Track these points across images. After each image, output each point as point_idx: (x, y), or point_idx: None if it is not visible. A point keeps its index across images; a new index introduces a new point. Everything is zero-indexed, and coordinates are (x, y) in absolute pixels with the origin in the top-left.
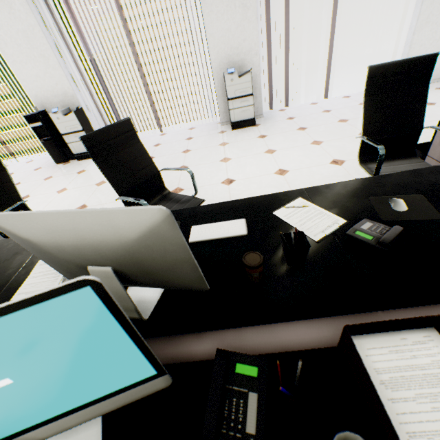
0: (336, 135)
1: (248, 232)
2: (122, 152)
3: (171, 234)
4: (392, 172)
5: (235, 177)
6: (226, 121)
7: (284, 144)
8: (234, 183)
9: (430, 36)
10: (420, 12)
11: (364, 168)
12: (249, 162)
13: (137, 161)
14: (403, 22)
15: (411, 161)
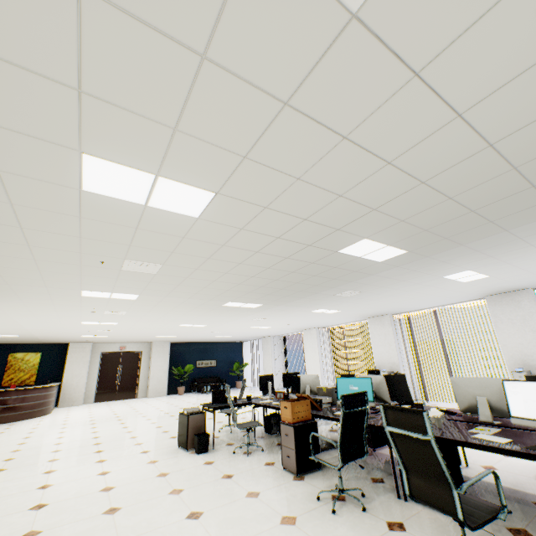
0: None
1: None
2: (397, 385)
3: (384, 382)
4: None
5: None
6: None
7: None
8: None
9: None
10: None
11: None
12: None
13: (402, 391)
14: None
15: None
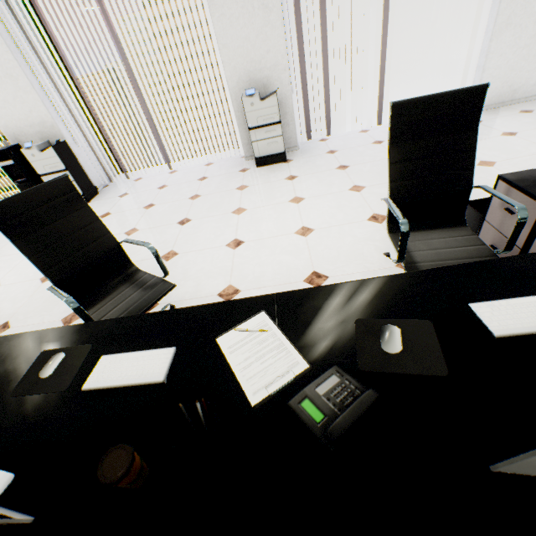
0: (383, 177)
1: (169, 376)
2: (56, 222)
3: None
4: (428, 250)
5: (245, 237)
6: (251, 155)
7: (316, 189)
8: (241, 247)
9: (513, 43)
10: (498, 11)
11: (393, 241)
12: (267, 215)
13: (82, 233)
14: (478, 24)
15: (457, 233)
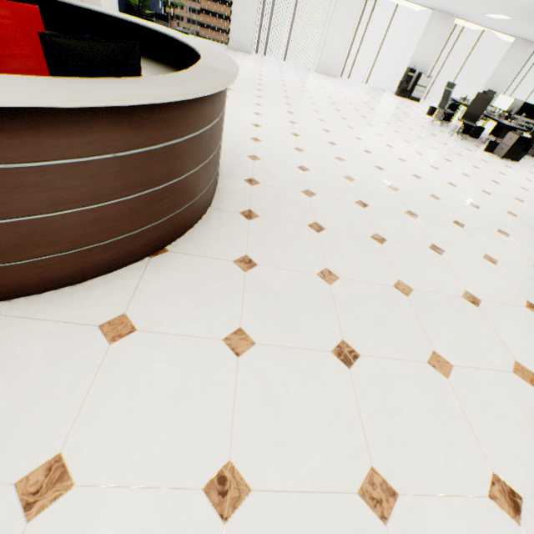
0: None
1: None
2: None
3: None
4: None
5: None
6: None
7: None
8: None
9: None
10: None
11: None
12: None
13: None
14: None
15: None
